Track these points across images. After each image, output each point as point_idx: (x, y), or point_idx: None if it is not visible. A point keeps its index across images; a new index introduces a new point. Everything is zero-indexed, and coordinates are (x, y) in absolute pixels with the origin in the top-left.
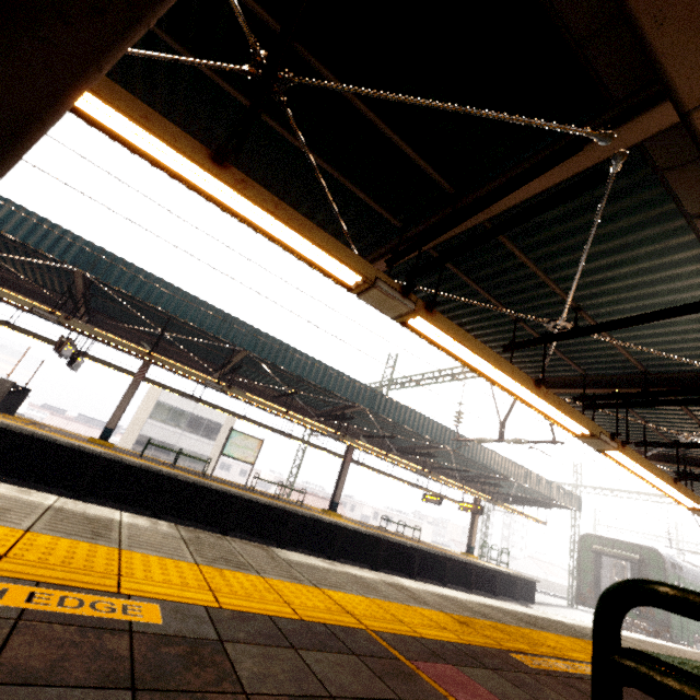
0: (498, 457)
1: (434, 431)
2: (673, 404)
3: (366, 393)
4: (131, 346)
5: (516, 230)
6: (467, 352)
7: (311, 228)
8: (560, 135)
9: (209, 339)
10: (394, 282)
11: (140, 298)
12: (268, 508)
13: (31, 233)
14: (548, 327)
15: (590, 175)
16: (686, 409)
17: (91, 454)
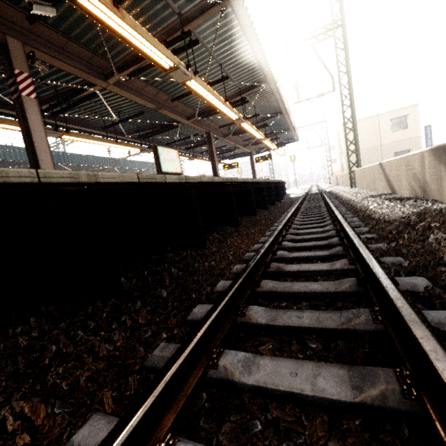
0: (137, 162)
1: (101, 161)
2: (162, 132)
3: (53, 155)
4: None
5: (84, 95)
6: (88, 140)
7: (11, 121)
8: (80, 79)
9: None
10: (50, 128)
11: None
12: None
13: None
14: (113, 120)
15: (93, 93)
16: (171, 130)
17: None
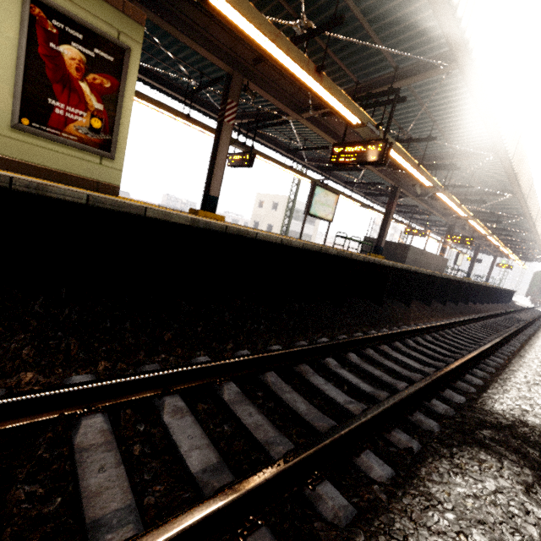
0: None
1: None
2: None
3: None
4: (496, 239)
5: None
6: None
7: None
8: None
9: (502, 224)
10: None
11: (535, 227)
12: (505, 291)
13: (534, 213)
14: None
15: None
16: None
17: (494, 288)
